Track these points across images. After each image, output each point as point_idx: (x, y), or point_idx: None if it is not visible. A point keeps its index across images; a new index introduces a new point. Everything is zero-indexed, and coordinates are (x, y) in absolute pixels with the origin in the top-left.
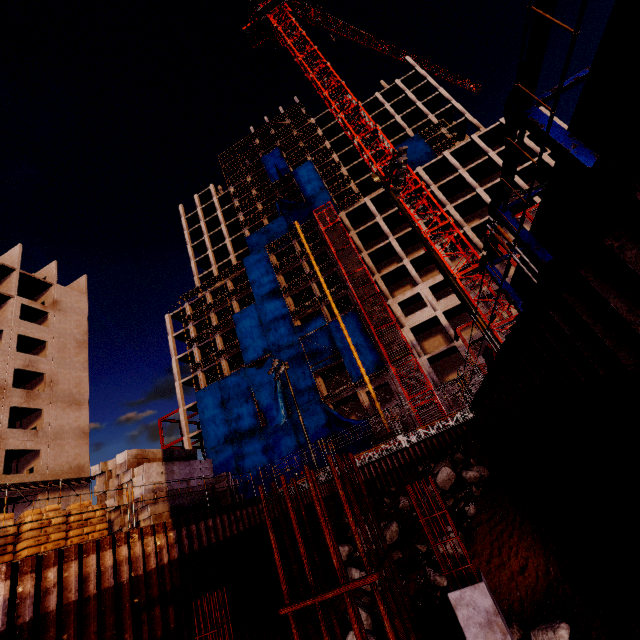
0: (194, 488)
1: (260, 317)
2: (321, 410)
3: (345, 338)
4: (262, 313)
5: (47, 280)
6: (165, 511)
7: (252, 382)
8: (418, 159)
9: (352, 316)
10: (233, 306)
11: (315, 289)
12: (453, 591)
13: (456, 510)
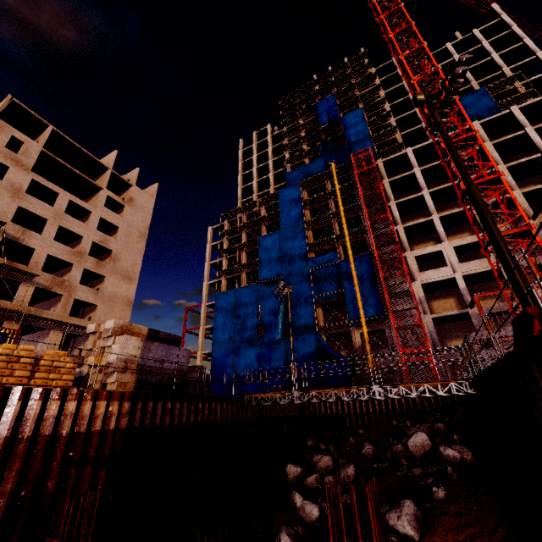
0: (166, 370)
1: (281, 243)
2: (313, 337)
3: (352, 278)
4: (283, 240)
5: (130, 182)
6: (131, 382)
7: (261, 297)
8: (477, 113)
9: (364, 259)
10: (261, 230)
11: (335, 228)
12: None
13: (421, 483)
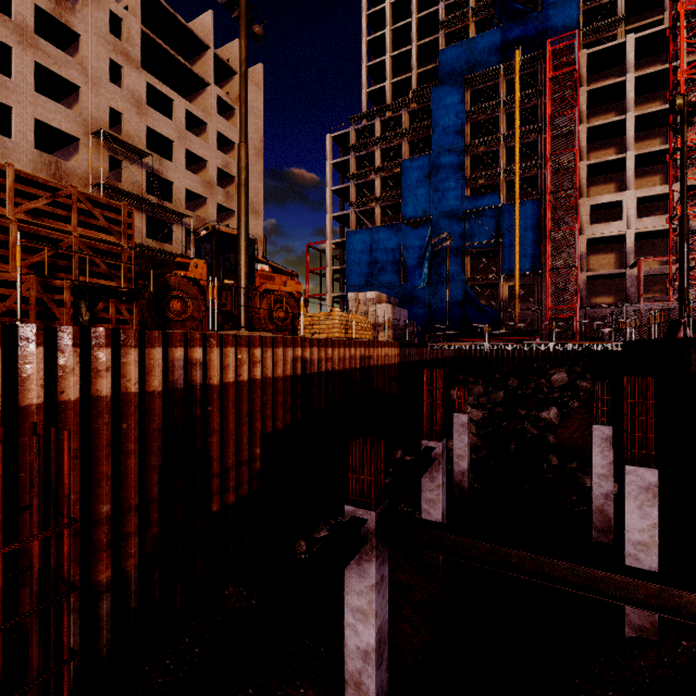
0: (400, 326)
1: (431, 173)
2: (460, 288)
3: (514, 227)
4: (434, 169)
5: (230, 65)
6: (391, 335)
7: (403, 240)
8: None
9: (532, 205)
10: (403, 148)
11: (503, 157)
12: (596, 425)
13: (559, 401)
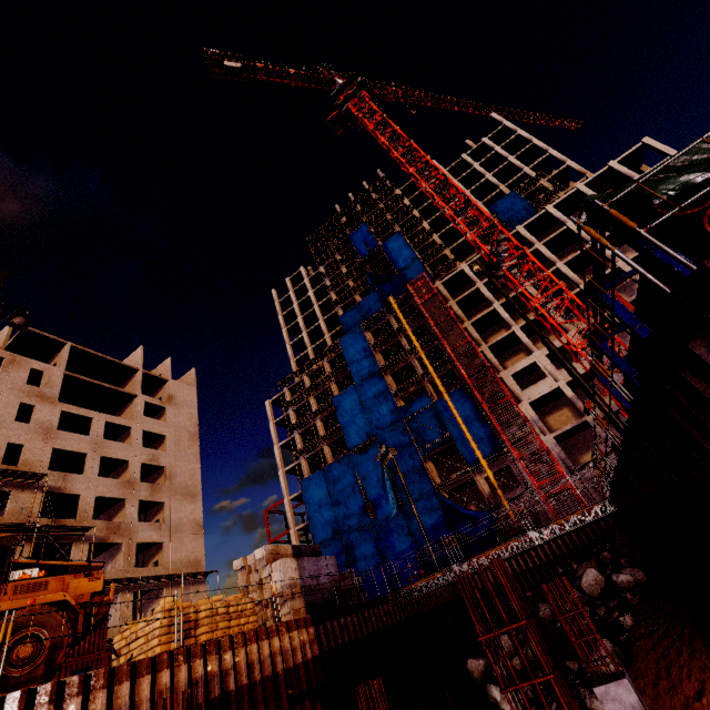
0: (323, 585)
1: (361, 399)
2: (435, 499)
3: (455, 418)
4: (362, 395)
5: (163, 376)
6: (302, 607)
7: (357, 469)
8: (517, 216)
9: (460, 393)
10: (332, 388)
11: (416, 365)
12: (598, 686)
13: (609, 621)
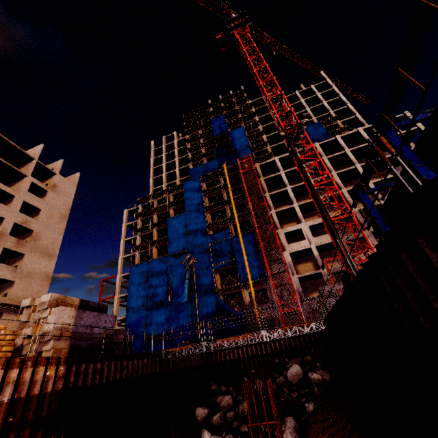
0: (95, 334)
1: (186, 223)
2: (213, 298)
3: (241, 250)
4: (188, 221)
5: (53, 170)
6: (65, 348)
7: (170, 267)
8: (317, 138)
9: (249, 235)
10: (170, 212)
11: (228, 212)
12: None
13: (298, 403)
